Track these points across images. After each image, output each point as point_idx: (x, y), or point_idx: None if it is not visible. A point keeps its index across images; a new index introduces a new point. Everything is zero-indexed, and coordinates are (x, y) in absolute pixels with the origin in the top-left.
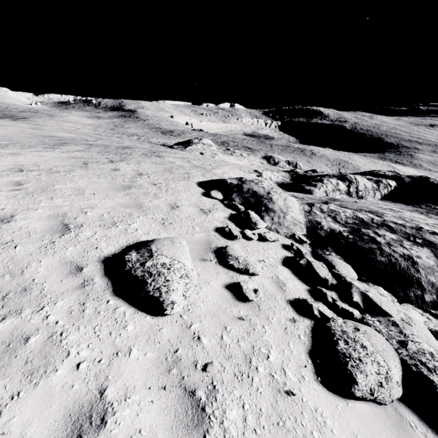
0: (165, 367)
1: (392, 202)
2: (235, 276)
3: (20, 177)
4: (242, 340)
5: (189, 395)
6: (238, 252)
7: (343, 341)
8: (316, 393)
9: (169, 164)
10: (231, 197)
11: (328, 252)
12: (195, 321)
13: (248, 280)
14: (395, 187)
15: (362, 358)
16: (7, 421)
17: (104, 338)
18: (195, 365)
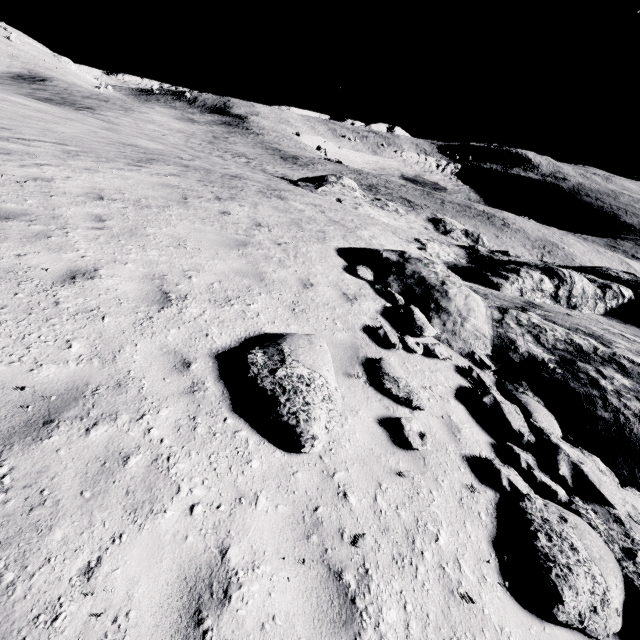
0: (302, 531)
1: (621, 322)
2: (391, 407)
3: (101, 209)
4: (402, 507)
5: (335, 577)
6: (397, 371)
7: (545, 535)
8: (502, 604)
9: (296, 213)
10: (386, 280)
11: (522, 389)
12: (339, 469)
13: (411, 418)
14: (629, 300)
15: (572, 566)
16: (109, 572)
17: (222, 474)
18: (341, 535)
